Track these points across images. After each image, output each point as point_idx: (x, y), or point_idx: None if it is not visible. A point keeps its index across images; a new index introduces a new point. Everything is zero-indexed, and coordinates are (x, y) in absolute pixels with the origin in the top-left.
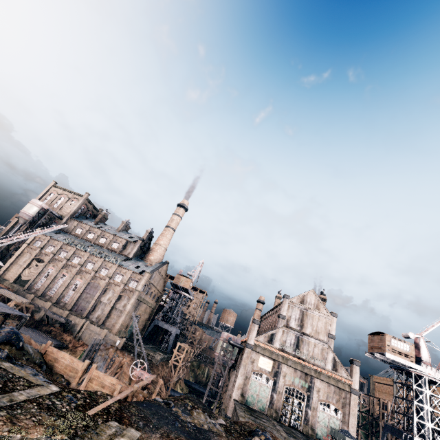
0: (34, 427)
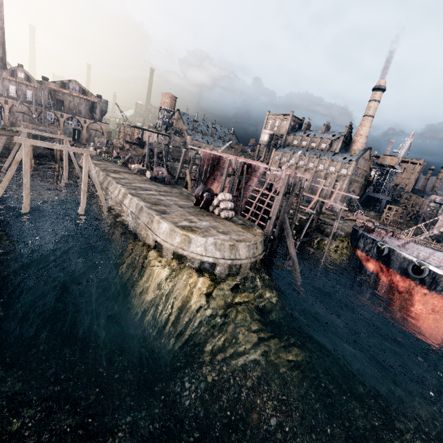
0: (333, 217)
